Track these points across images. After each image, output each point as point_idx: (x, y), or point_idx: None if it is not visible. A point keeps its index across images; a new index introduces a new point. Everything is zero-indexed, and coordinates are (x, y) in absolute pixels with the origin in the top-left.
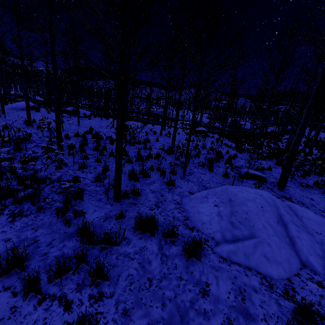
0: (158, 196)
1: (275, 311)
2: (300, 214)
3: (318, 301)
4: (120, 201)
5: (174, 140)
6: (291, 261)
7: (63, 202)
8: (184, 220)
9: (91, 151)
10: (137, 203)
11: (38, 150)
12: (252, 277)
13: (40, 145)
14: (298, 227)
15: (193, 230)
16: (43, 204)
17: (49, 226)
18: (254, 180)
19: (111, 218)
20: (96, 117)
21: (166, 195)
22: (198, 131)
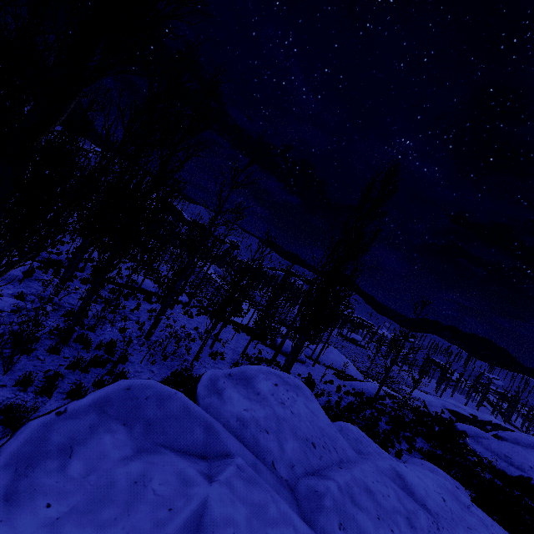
0: None
1: None
2: None
3: None
4: None
5: None
6: None
7: None
8: None
9: None
10: None
11: None
12: None
13: None
14: None
15: None
16: None
17: None
18: None
19: None
20: None
21: None
22: None
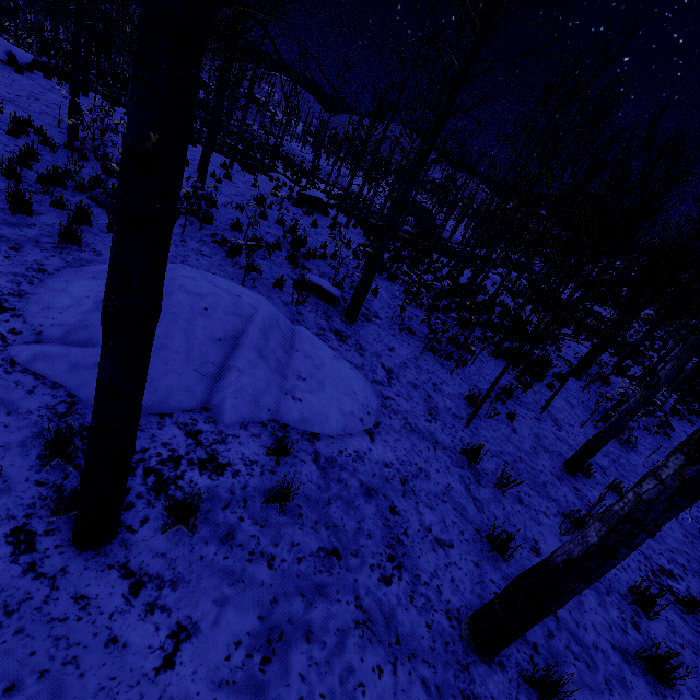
0: None
1: (12, 440)
2: (301, 346)
3: (145, 448)
4: None
5: (201, 182)
6: (177, 396)
7: None
8: (7, 295)
9: None
10: None
11: None
12: (42, 396)
13: None
14: (263, 359)
15: (3, 312)
16: None
17: None
18: (314, 297)
19: None
20: (50, 79)
21: (31, 252)
22: (306, 197)
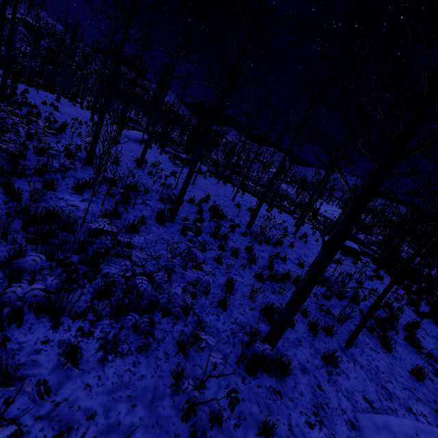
0: (314, 387)
1: None
2: None
3: None
4: (256, 376)
5: None
6: None
7: (179, 349)
8: None
9: (206, 235)
10: (284, 395)
11: (146, 211)
12: None
13: (148, 203)
14: None
15: None
16: (151, 342)
17: (152, 402)
18: None
19: (246, 421)
20: (211, 177)
21: (327, 388)
22: (345, 247)
